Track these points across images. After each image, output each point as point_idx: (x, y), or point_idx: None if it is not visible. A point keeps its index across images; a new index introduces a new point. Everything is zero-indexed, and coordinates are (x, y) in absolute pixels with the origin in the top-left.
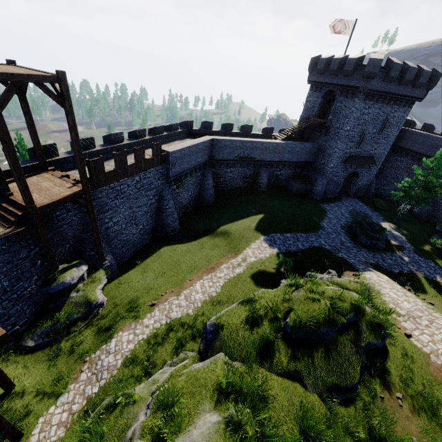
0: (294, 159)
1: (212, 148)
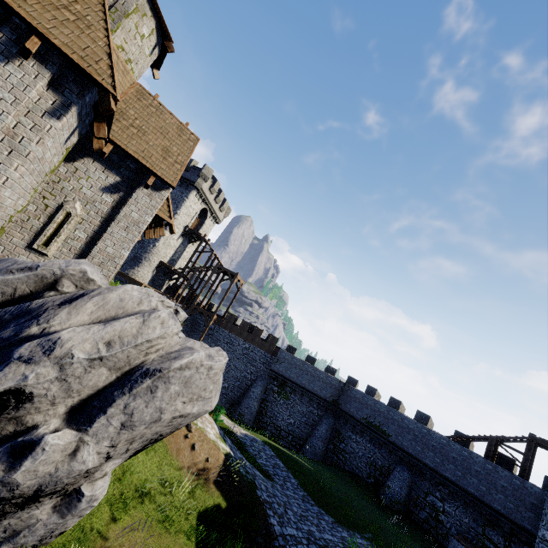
0: (471, 486)
1: (341, 394)
